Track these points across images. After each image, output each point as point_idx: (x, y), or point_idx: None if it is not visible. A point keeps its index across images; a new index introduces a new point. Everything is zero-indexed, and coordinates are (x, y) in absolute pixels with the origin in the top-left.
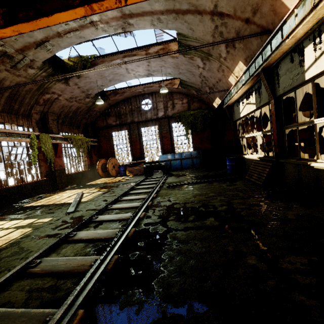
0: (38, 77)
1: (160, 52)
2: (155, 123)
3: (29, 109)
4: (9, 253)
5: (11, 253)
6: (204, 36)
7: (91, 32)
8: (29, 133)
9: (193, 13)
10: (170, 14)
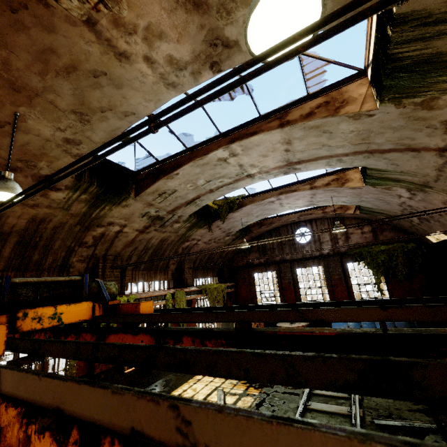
0: (182, 228)
1: (332, 184)
2: (318, 262)
3: (167, 261)
4: None
5: None
6: (419, 169)
7: (245, 182)
8: (165, 293)
9: (400, 151)
10: (359, 155)
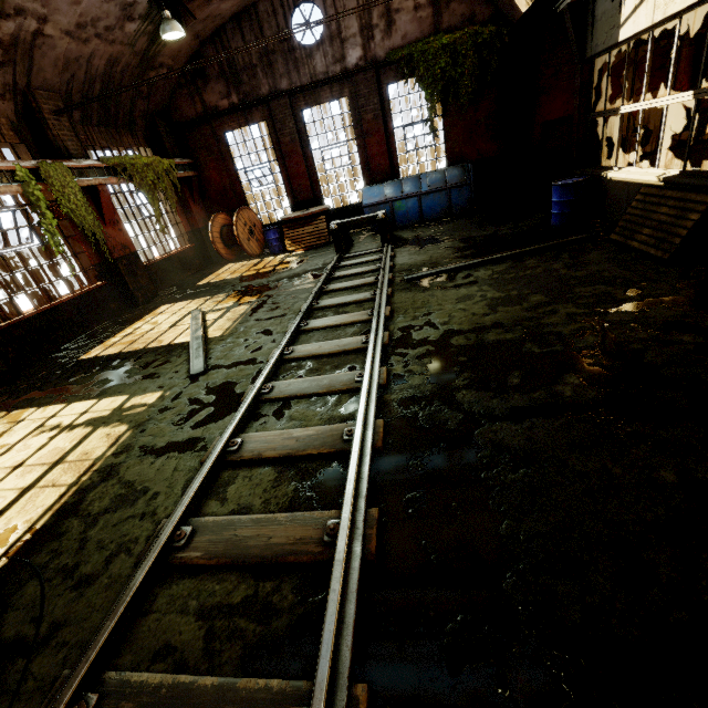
0: None
1: None
2: (340, 89)
3: None
4: (107, 502)
5: (112, 500)
6: None
7: None
8: (8, 168)
9: None
10: None
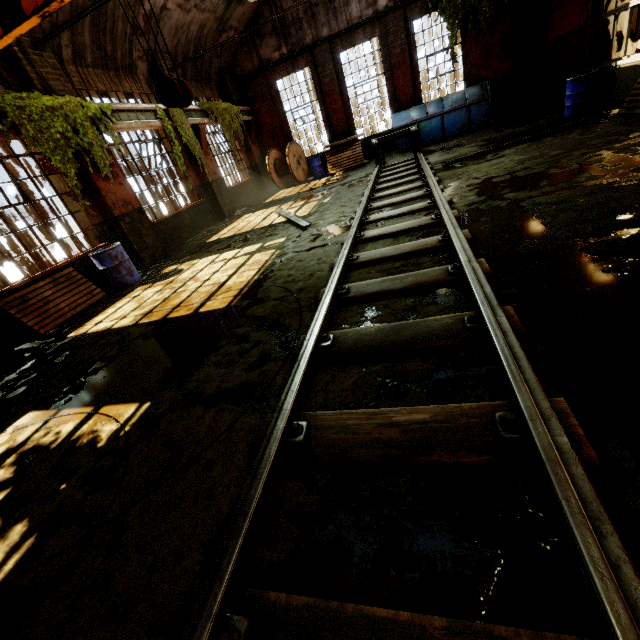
0: None
1: None
2: (372, 30)
3: (128, 50)
4: (290, 266)
5: (293, 265)
6: None
7: None
8: (153, 109)
9: None
10: None
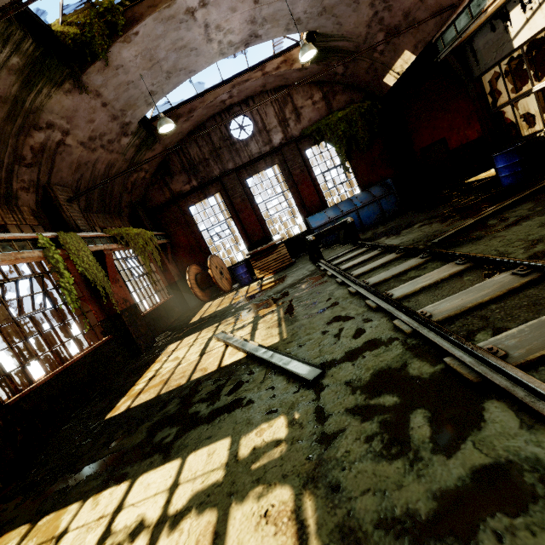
0: (2, 72)
1: None
2: (272, 160)
3: (5, 180)
4: None
5: None
6: None
7: None
8: (31, 237)
9: None
10: None
